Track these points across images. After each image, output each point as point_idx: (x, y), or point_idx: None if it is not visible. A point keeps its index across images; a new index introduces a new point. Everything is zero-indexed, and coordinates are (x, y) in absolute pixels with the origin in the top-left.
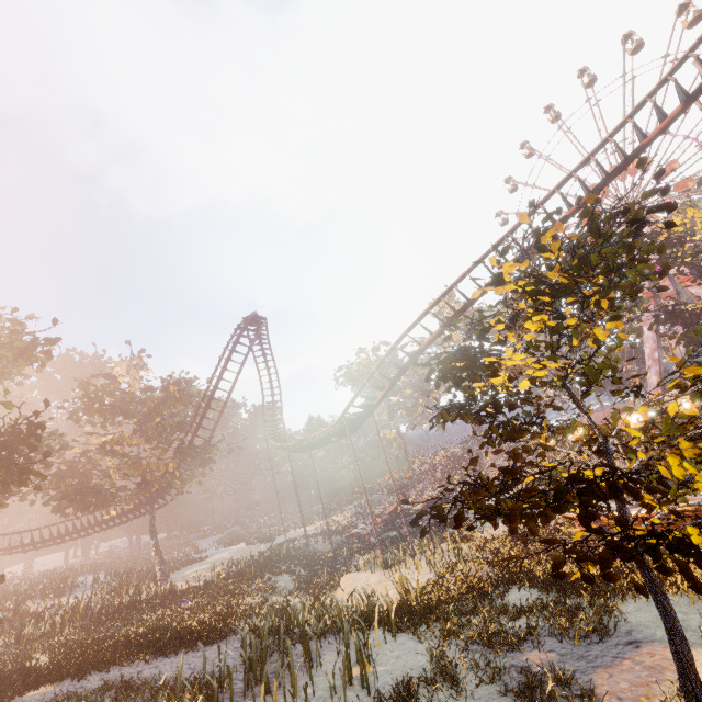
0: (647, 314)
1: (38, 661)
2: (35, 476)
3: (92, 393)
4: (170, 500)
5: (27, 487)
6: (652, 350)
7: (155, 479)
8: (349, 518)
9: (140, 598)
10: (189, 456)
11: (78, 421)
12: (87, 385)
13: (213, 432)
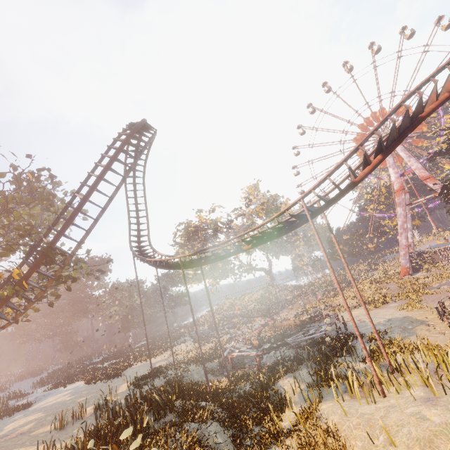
0: (401, 199)
1: None
2: None
3: None
4: (1, 327)
5: None
6: (403, 222)
7: None
8: (197, 346)
9: None
10: (45, 264)
11: None
12: None
13: (87, 234)
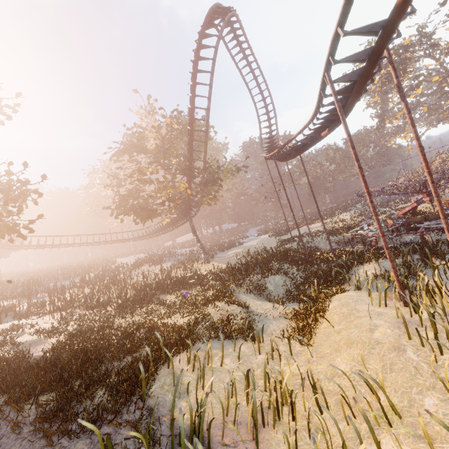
0: None
1: (37, 350)
2: (35, 204)
3: (126, 139)
4: (197, 211)
5: (22, 213)
6: None
7: (174, 197)
8: (355, 217)
9: (170, 281)
10: (195, 177)
11: (115, 161)
12: (129, 136)
13: (205, 153)
